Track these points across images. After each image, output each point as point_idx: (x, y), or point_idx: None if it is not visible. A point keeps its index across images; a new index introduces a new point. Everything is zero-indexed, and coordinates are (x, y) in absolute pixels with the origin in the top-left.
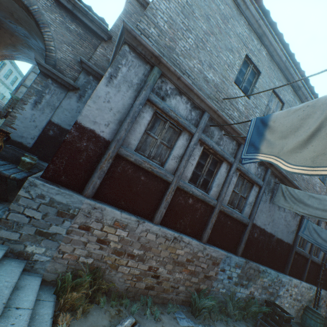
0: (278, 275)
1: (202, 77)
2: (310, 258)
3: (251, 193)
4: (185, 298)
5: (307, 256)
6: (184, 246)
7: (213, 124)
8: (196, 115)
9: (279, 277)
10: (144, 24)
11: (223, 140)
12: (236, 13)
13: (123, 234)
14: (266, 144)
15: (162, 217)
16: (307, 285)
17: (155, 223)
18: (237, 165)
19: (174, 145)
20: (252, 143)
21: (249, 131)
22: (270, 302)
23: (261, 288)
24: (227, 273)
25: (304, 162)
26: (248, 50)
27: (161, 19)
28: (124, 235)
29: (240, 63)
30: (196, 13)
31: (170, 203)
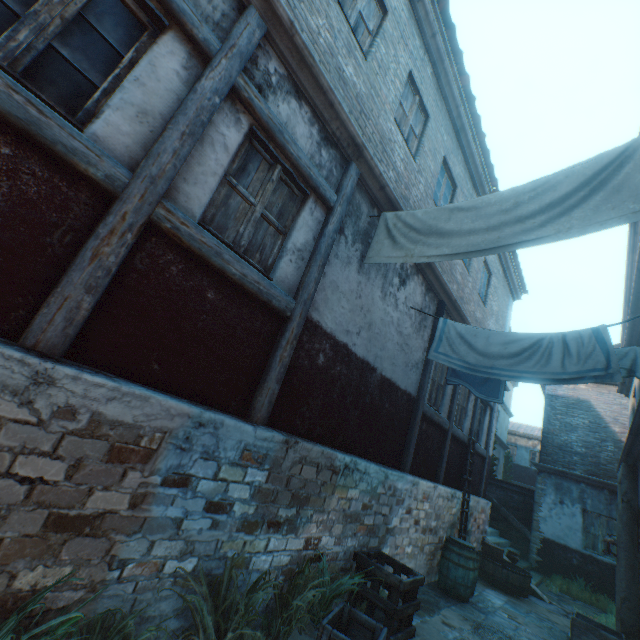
0: (388, 474)
1: None
2: (450, 429)
3: (300, 220)
4: None
5: (445, 424)
6: None
7: None
8: None
9: (391, 481)
10: None
11: None
12: None
13: None
14: None
15: None
16: (447, 492)
17: None
18: (238, 80)
19: None
20: None
21: None
22: (369, 556)
23: (342, 521)
24: (205, 489)
25: None
26: None
27: None
28: None
29: None
30: None
31: None
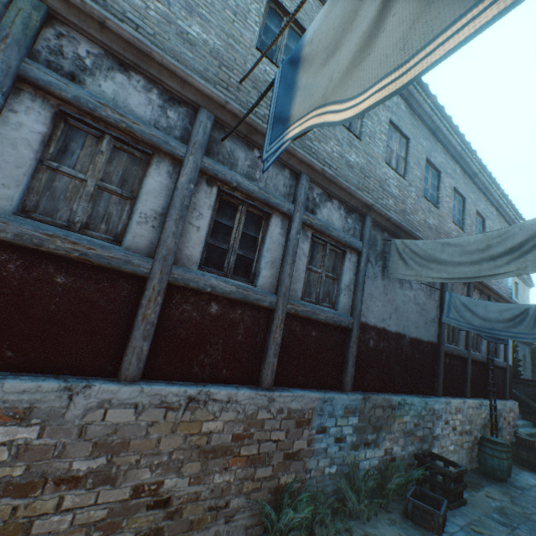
0: (427, 401)
1: (175, 32)
2: (469, 356)
3: (344, 268)
4: (251, 520)
5: (464, 354)
6: (219, 409)
7: (229, 137)
8: (181, 117)
9: (429, 405)
10: None
11: (260, 170)
12: None
13: (24, 436)
14: (303, 97)
15: (143, 362)
16: (475, 403)
17: (128, 380)
18: (304, 217)
19: (139, 190)
20: (279, 118)
21: (273, 98)
22: (424, 455)
23: (403, 436)
24: (333, 432)
25: (382, 67)
26: None
27: None
28: (28, 436)
29: (261, 9)
30: None
31: (161, 324)
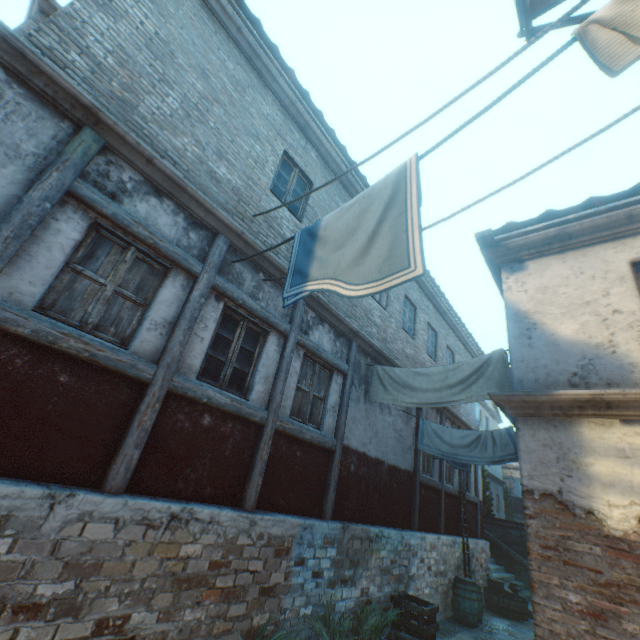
0: (403, 535)
1: (206, 171)
2: (443, 488)
3: (331, 389)
4: None
5: (438, 486)
6: (200, 530)
7: (239, 259)
8: (201, 239)
9: (406, 539)
10: (51, 38)
11: (263, 291)
12: (258, 82)
13: None
14: (319, 264)
15: (131, 472)
16: (449, 540)
17: (111, 492)
18: (298, 337)
19: (153, 298)
20: (298, 270)
21: (293, 252)
22: (400, 597)
23: (380, 574)
24: (311, 564)
25: (368, 274)
26: (287, 145)
27: (97, 43)
28: None
29: (277, 161)
30: (181, 58)
31: (154, 433)
